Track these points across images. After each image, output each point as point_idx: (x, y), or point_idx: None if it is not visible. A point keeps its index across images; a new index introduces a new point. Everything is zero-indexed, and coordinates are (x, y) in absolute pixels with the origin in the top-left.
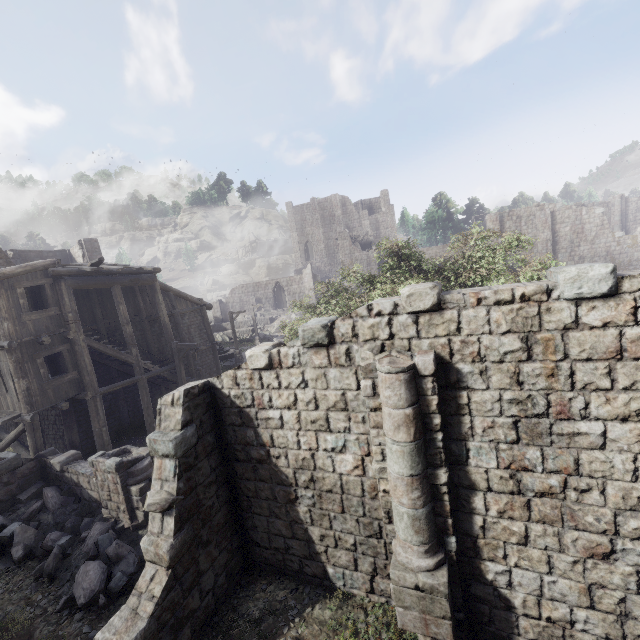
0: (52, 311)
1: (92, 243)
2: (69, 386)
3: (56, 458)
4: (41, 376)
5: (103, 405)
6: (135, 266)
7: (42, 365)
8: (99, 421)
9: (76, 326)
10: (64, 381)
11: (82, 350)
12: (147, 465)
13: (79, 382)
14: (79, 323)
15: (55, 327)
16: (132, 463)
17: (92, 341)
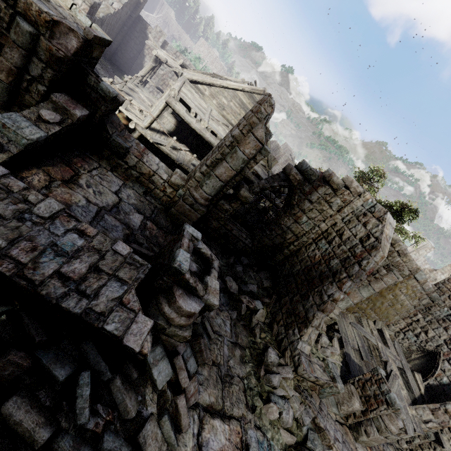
0: None
1: None
2: None
3: None
4: None
5: None
6: None
7: None
8: None
9: None
10: None
11: None
12: None
13: None
14: None
15: None
16: None
17: None
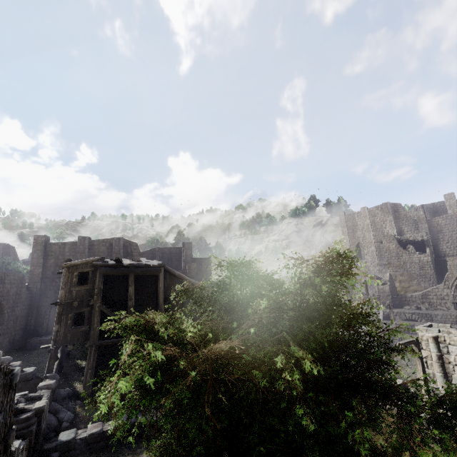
0: (88, 286)
1: (188, 244)
2: (82, 334)
3: (42, 382)
4: (68, 324)
5: (97, 353)
6: (150, 262)
7: (71, 318)
8: (89, 364)
9: (97, 297)
10: (79, 330)
11: (95, 313)
12: (23, 418)
13: (89, 333)
14: (100, 295)
15: (87, 296)
16: (19, 411)
17: (104, 308)
